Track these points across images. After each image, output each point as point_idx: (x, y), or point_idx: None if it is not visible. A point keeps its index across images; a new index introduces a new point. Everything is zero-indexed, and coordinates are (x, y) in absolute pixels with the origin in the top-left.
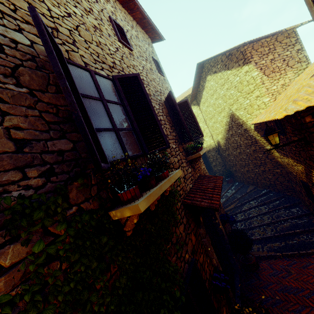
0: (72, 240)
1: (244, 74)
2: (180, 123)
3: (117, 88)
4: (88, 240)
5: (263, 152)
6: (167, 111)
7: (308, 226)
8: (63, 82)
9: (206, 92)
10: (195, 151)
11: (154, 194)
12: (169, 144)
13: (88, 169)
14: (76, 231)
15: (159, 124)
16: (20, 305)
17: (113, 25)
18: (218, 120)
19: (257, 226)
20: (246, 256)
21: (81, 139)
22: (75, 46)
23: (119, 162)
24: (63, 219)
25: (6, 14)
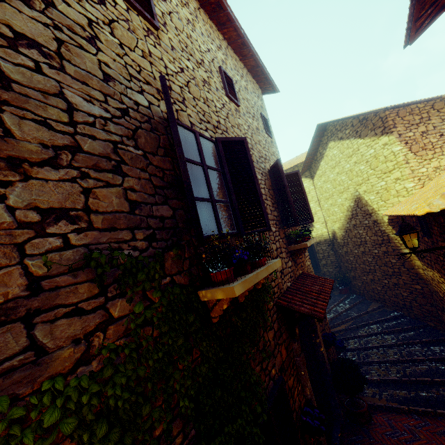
0: (164, 310)
1: (381, 146)
2: (285, 201)
3: (218, 152)
4: (177, 315)
5: (398, 257)
6: (270, 183)
7: None
8: (180, 150)
9: (325, 162)
10: (300, 240)
11: (250, 281)
12: (270, 226)
13: (183, 240)
14: (168, 302)
15: (262, 200)
16: (121, 356)
17: (222, 77)
18: (337, 202)
19: (376, 362)
20: (354, 400)
21: (180, 207)
22: (184, 104)
23: (219, 238)
24: (158, 286)
25: (133, 76)
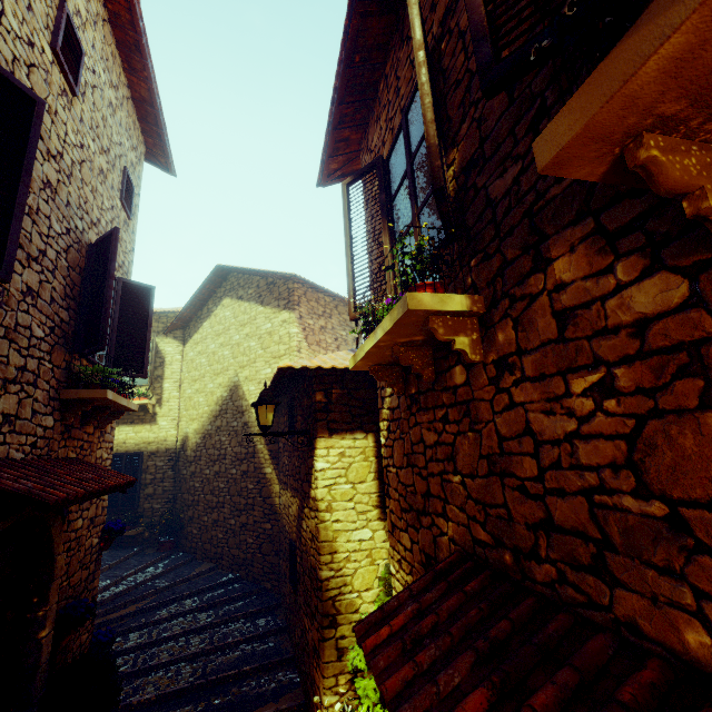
0: None
1: (280, 323)
2: (98, 304)
3: None
4: None
5: (258, 480)
6: (83, 263)
7: (271, 656)
8: None
9: (210, 324)
10: (98, 387)
11: None
12: (10, 272)
13: None
14: None
15: (19, 217)
16: None
17: (61, 18)
18: (207, 388)
19: (164, 665)
20: None
21: None
22: None
23: None
24: None
25: None
